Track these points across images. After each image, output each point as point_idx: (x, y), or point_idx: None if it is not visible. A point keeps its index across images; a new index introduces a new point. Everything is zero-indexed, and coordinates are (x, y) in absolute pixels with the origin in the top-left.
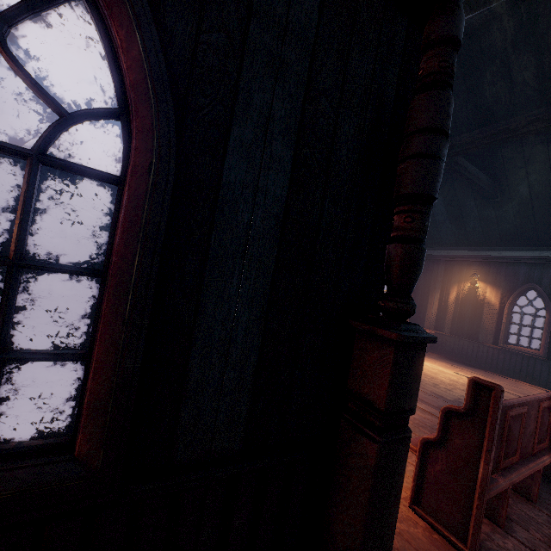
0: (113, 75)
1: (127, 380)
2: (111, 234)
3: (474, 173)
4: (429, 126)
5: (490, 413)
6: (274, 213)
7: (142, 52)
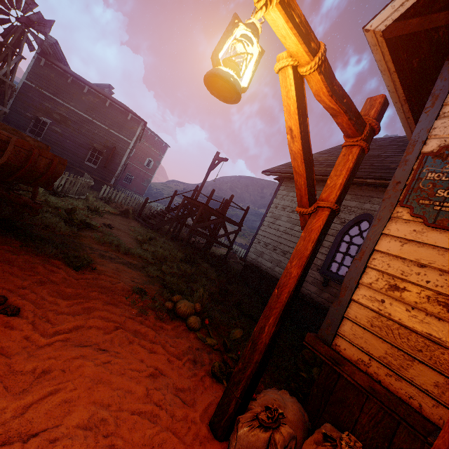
0: None
1: None
2: None
3: None
4: None
5: None
6: None
7: None
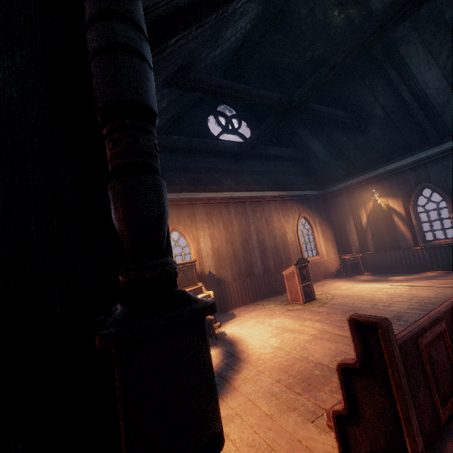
0: None
1: None
2: None
3: (332, 113)
4: (93, 14)
5: (387, 362)
6: None
7: None
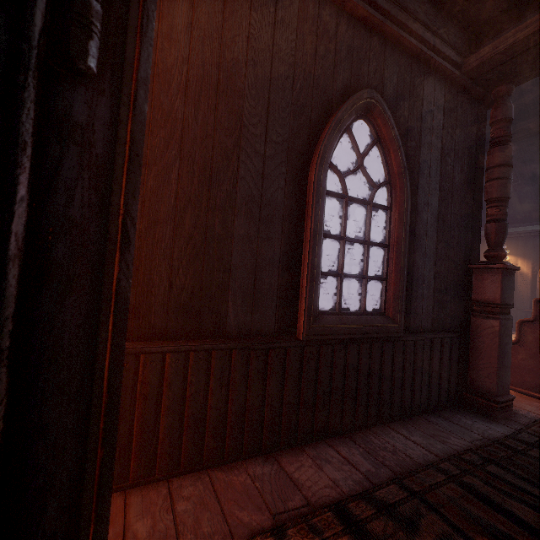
0: (386, 169)
1: (403, 286)
2: (389, 230)
3: None
4: (503, 164)
5: None
6: (434, 215)
7: (400, 159)
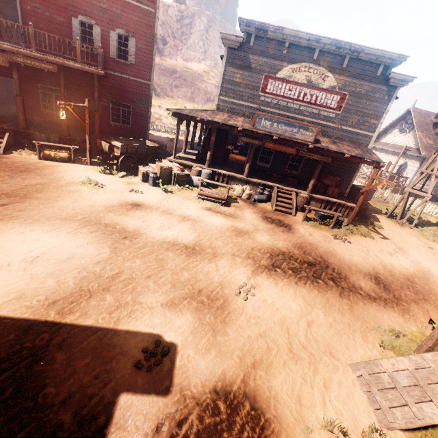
0: None
1: None
2: None
3: None
4: None
5: None
6: None
7: None
